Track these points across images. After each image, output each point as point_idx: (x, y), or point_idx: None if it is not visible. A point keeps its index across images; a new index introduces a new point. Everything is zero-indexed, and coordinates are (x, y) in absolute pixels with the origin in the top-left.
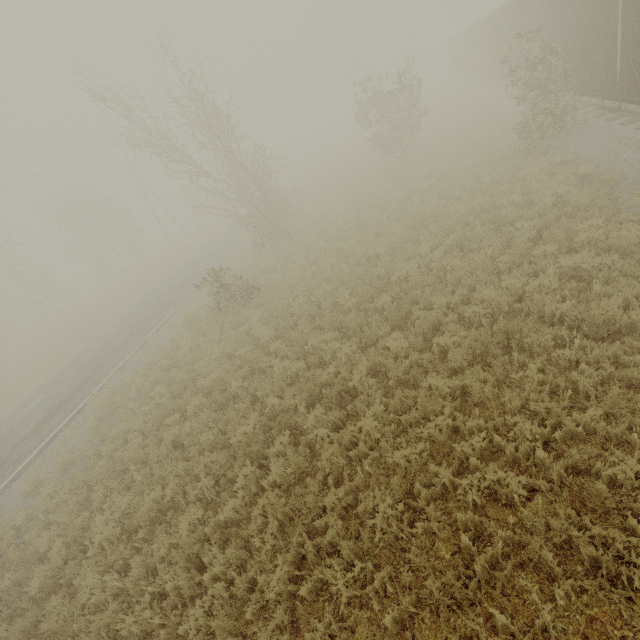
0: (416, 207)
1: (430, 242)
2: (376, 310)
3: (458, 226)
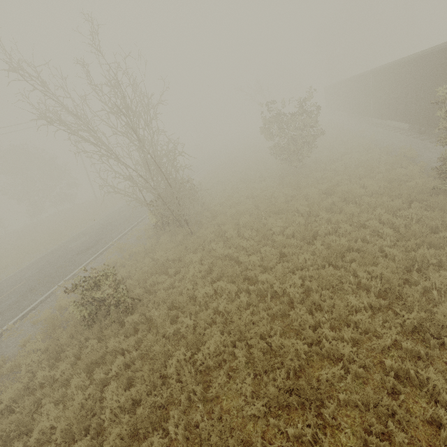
0: (324, 228)
1: (364, 302)
2: (297, 437)
3: (410, 293)
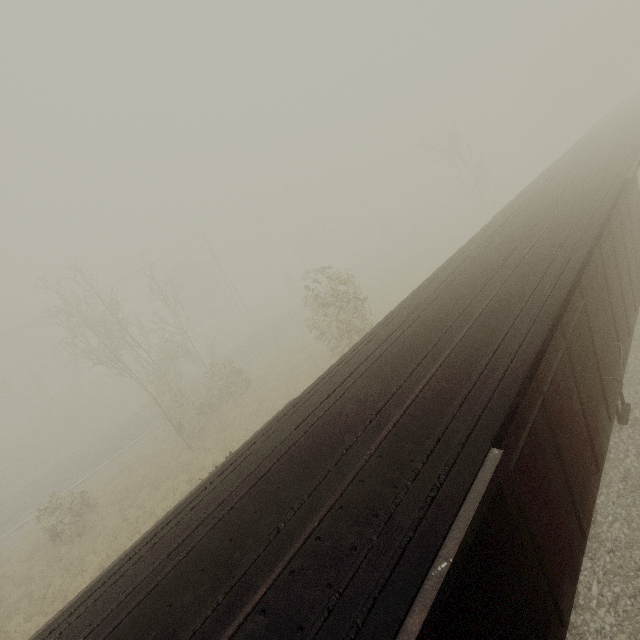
0: None
1: None
2: None
3: None
